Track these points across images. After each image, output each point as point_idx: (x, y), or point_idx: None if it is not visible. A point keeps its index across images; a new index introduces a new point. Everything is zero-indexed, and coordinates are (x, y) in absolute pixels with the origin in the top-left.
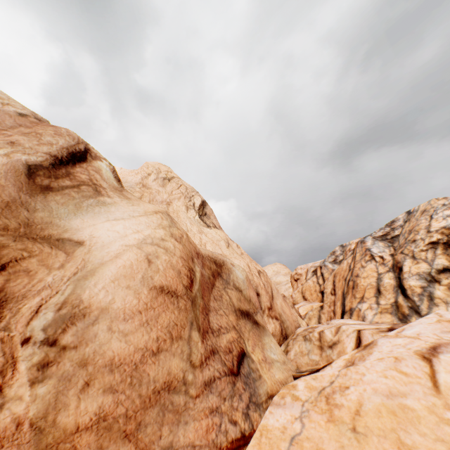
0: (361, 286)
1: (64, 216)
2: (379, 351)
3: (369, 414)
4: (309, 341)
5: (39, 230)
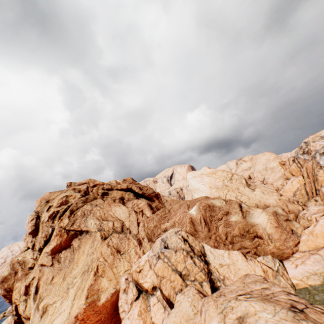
0: (319, 180)
1: (249, 220)
2: (319, 223)
3: (318, 234)
4: (304, 219)
5: (251, 225)
